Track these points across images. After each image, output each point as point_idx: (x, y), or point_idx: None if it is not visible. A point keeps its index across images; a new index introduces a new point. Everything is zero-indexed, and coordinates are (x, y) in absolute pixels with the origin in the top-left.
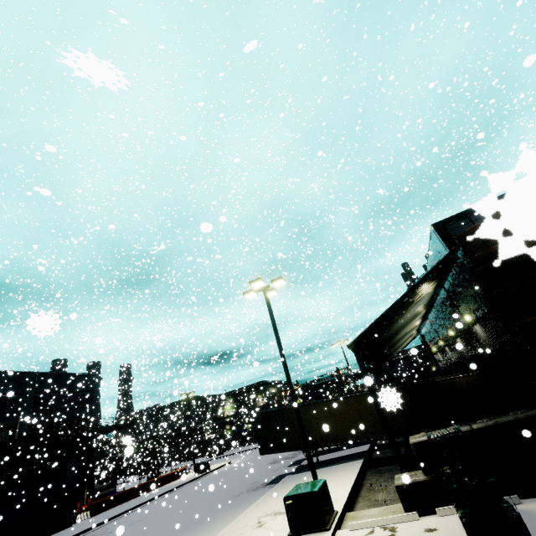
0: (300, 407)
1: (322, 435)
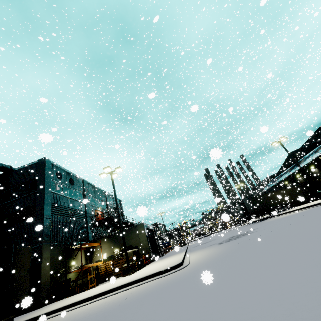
0: (267, 193)
1: (278, 201)
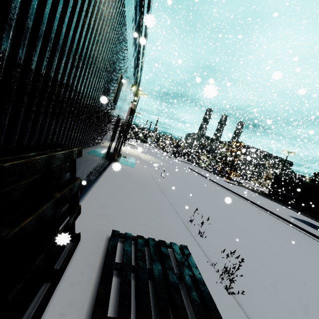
0: None
1: None
